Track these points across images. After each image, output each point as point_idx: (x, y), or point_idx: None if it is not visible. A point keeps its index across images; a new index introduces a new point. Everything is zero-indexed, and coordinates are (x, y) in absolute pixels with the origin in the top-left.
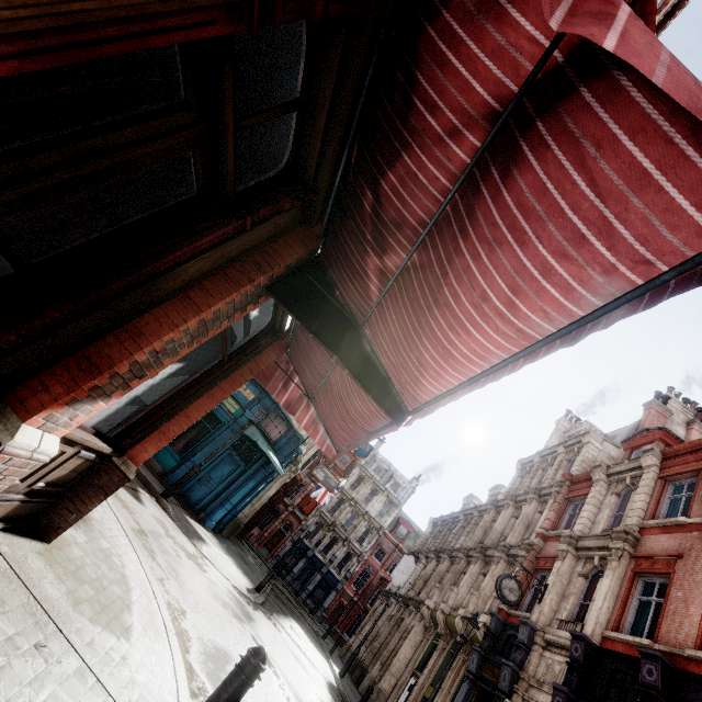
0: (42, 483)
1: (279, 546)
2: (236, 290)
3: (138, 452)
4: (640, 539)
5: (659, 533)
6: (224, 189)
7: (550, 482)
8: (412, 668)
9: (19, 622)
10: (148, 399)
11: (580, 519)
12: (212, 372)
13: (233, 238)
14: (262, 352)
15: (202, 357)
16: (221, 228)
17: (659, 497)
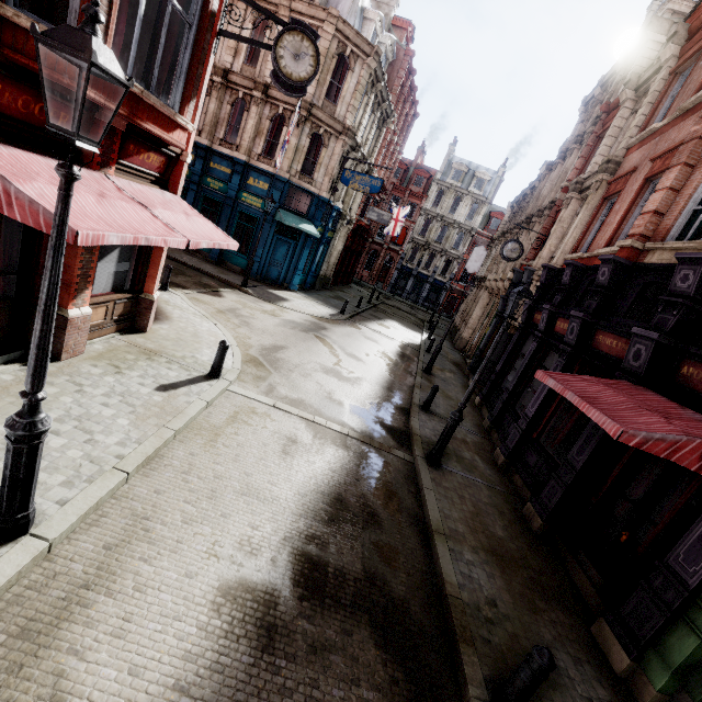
0: (116, 317)
1: (388, 277)
2: None
3: (148, 289)
4: (622, 162)
5: (636, 150)
6: None
7: None
8: (482, 321)
9: (138, 355)
10: (125, 269)
11: (594, 159)
12: None
13: None
14: None
15: None
16: None
17: (658, 102)
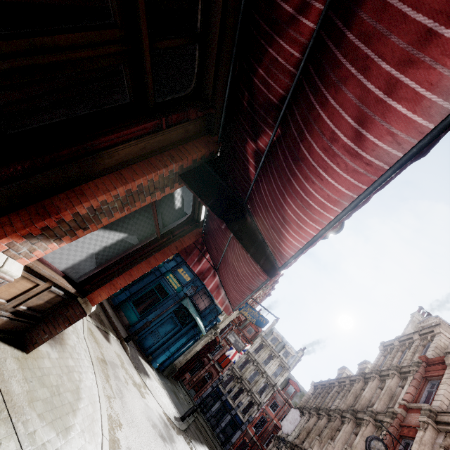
0: (24, 306)
1: (202, 389)
2: (154, 171)
3: (95, 296)
4: None
5: None
6: (147, 98)
7: (408, 362)
8: None
9: None
10: (103, 258)
11: (438, 396)
12: (149, 245)
13: (152, 133)
14: (185, 235)
15: (141, 232)
16: (143, 124)
17: None
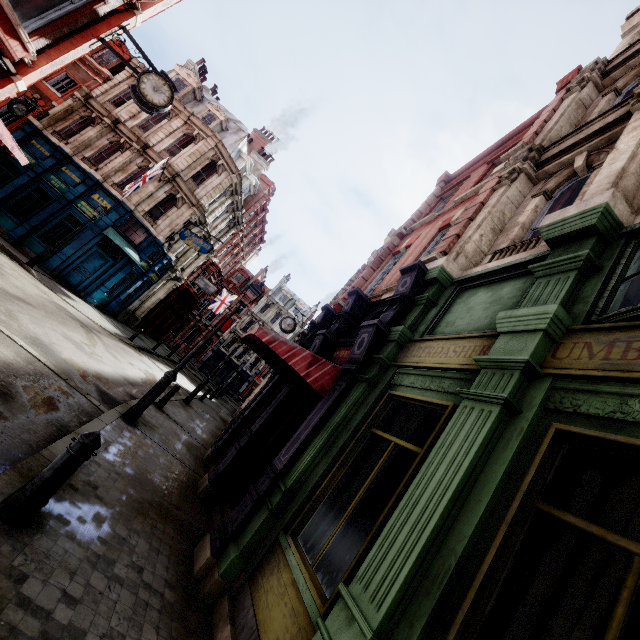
0: None
1: (202, 355)
2: None
3: None
4: None
5: None
6: None
7: None
8: None
9: None
10: None
11: None
12: None
13: None
14: None
15: None
16: None
17: None
